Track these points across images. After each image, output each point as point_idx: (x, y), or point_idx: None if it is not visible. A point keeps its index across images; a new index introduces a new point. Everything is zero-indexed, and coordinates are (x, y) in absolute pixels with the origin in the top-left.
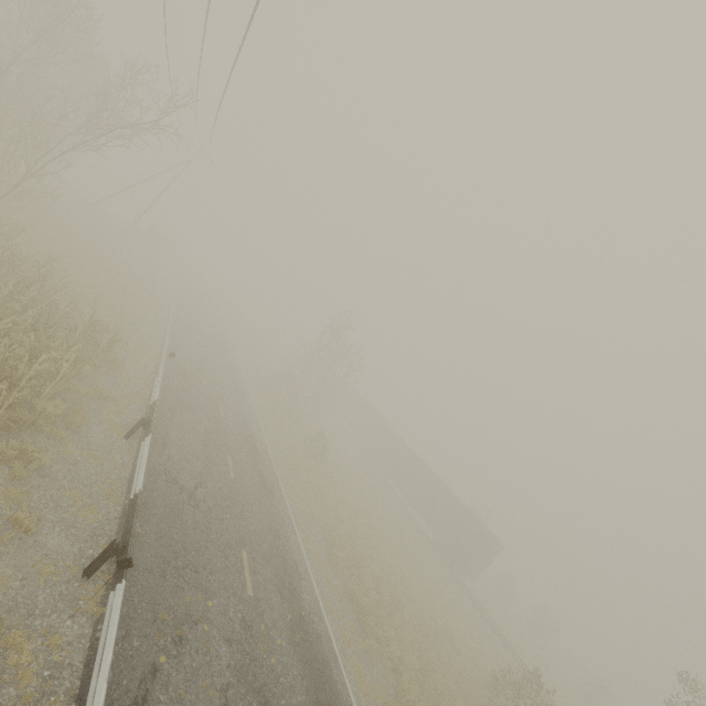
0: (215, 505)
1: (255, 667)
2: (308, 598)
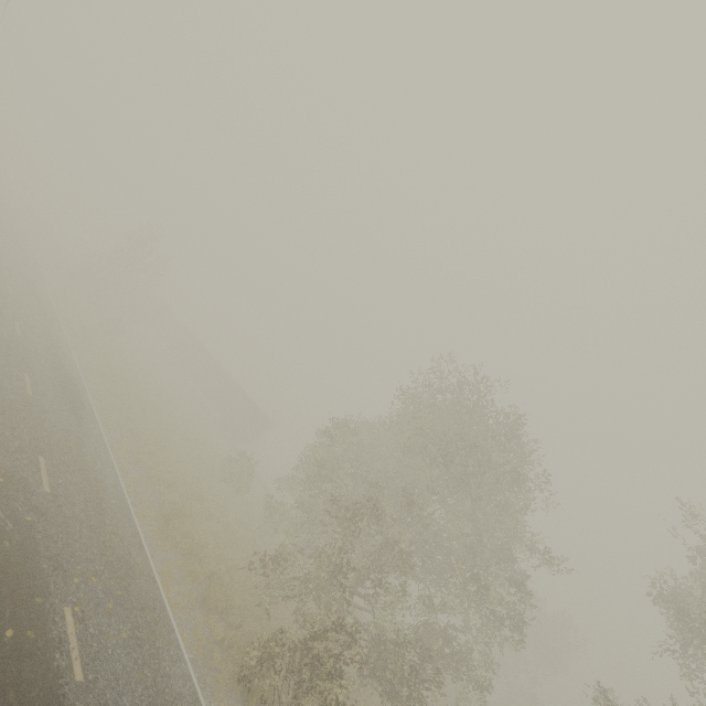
0: None
1: (18, 351)
2: (70, 365)
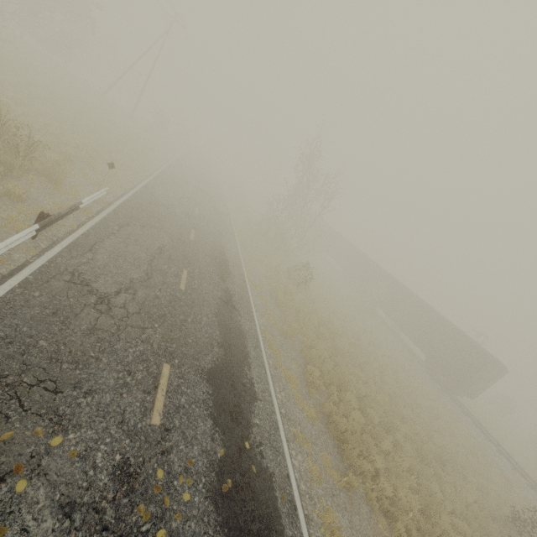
0: (140, 312)
1: None
2: (261, 423)
